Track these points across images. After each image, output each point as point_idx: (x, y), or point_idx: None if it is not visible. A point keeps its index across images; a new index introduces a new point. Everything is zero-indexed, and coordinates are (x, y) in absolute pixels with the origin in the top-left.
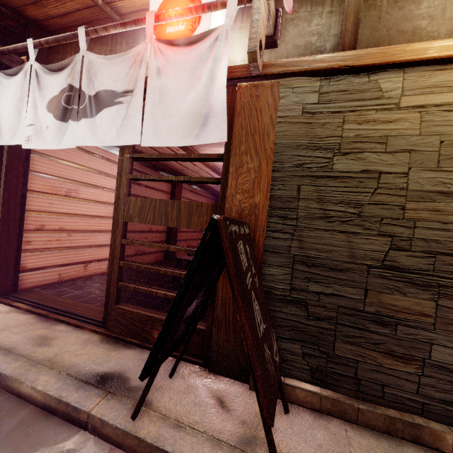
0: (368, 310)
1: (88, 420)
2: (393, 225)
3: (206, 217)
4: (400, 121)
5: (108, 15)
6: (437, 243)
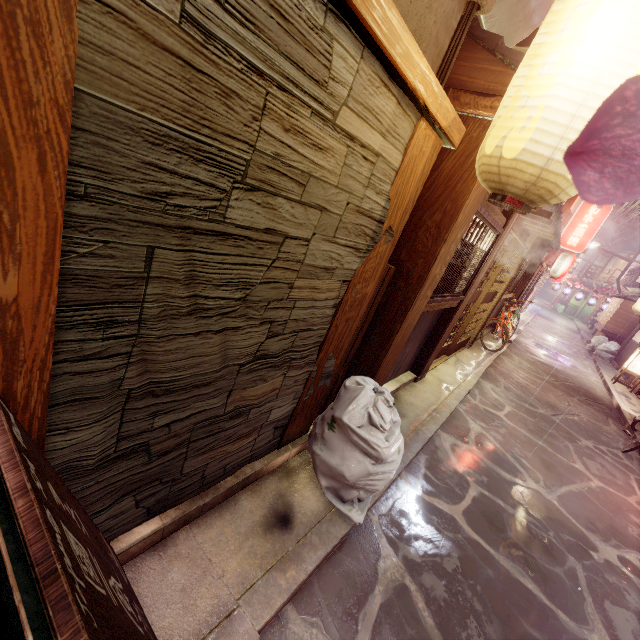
0: (228, 411)
1: None
2: (277, 309)
3: None
4: (330, 153)
5: None
6: (304, 322)
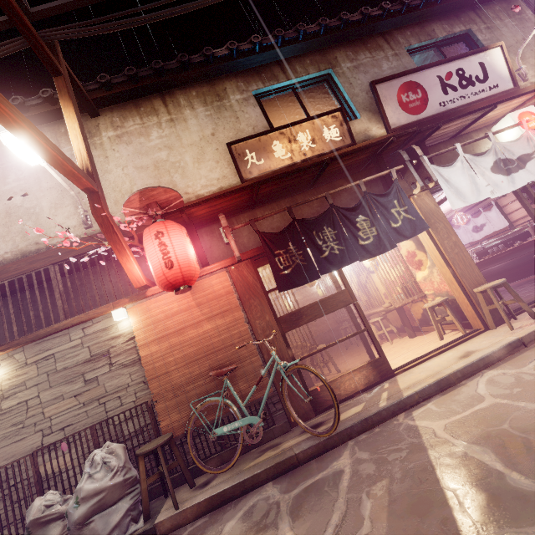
0: None
1: None
2: None
3: None
4: None
5: (467, 128)
6: None
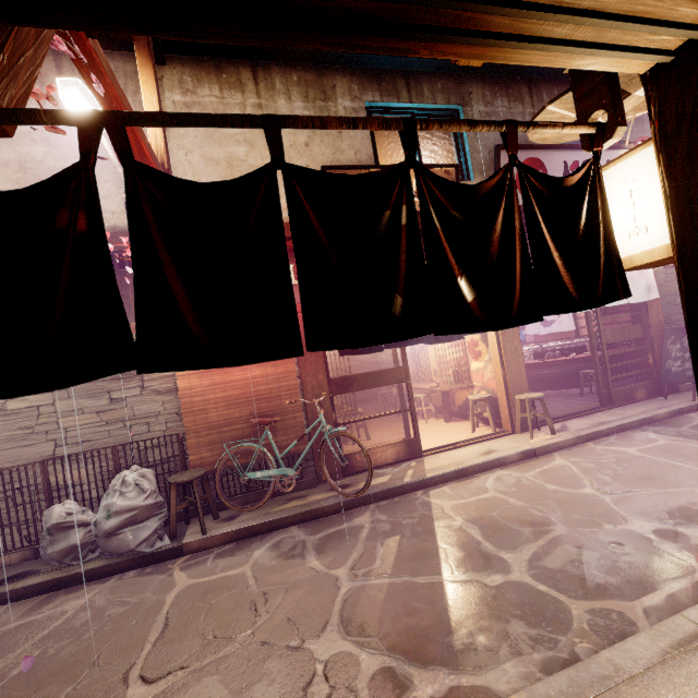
0: None
1: (686, 409)
2: None
3: (640, 331)
4: None
5: None
6: None
